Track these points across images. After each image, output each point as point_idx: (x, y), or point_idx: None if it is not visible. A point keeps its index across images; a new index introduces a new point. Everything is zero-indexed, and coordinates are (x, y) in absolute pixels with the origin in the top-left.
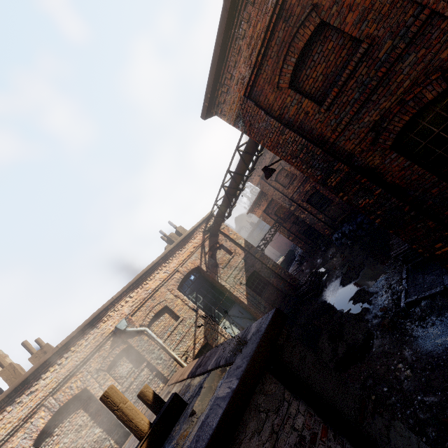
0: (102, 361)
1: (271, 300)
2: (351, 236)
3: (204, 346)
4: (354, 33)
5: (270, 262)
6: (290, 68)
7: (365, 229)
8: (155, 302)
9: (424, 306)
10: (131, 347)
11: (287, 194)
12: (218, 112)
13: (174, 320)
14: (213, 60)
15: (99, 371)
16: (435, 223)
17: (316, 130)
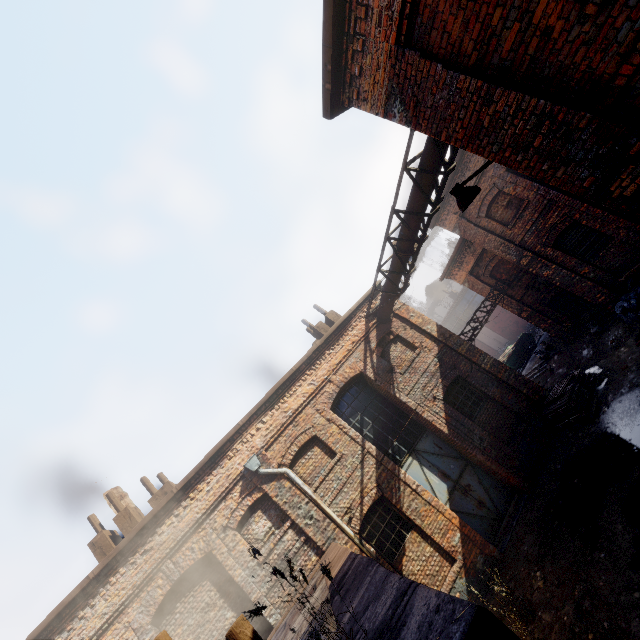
0: (230, 515)
1: (493, 426)
2: None
3: (378, 500)
4: None
5: (486, 361)
6: None
7: None
8: (299, 429)
9: None
10: (268, 496)
11: (511, 238)
12: (353, 97)
13: (329, 457)
14: None
15: (227, 529)
16: None
17: (575, 69)
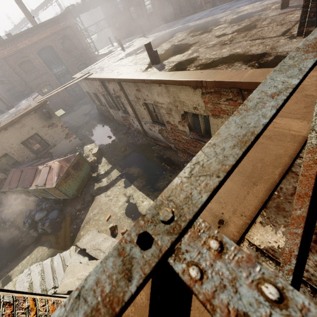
0: None
1: None
2: None
3: None
4: (36, 66)
5: None
6: (20, 62)
7: None
8: None
9: None
10: None
11: None
12: None
13: None
14: None
15: None
16: None
17: (24, 78)
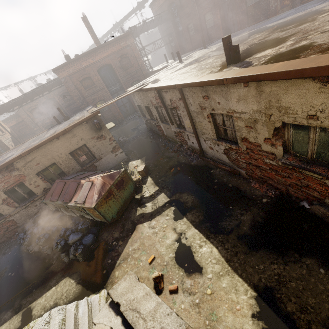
0: None
1: None
2: None
3: None
4: (94, 82)
5: None
6: (82, 79)
7: None
8: None
9: None
10: None
11: (35, 121)
12: (57, 72)
13: None
14: (65, 63)
15: None
16: None
17: (83, 94)
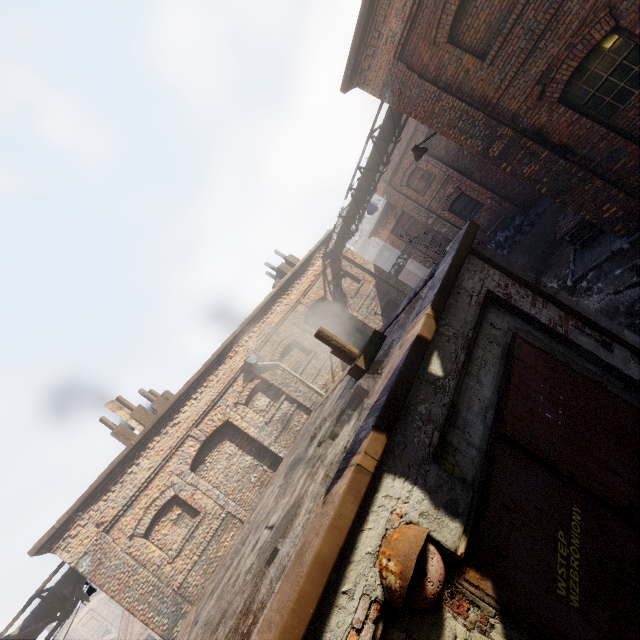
0: (238, 395)
1: None
2: (508, 245)
3: None
4: None
5: (408, 289)
6: (449, 19)
7: (525, 233)
8: (281, 336)
9: (591, 278)
10: (264, 383)
11: (423, 203)
12: (361, 82)
13: (306, 355)
14: (361, 16)
15: (237, 405)
16: (602, 182)
17: (477, 91)
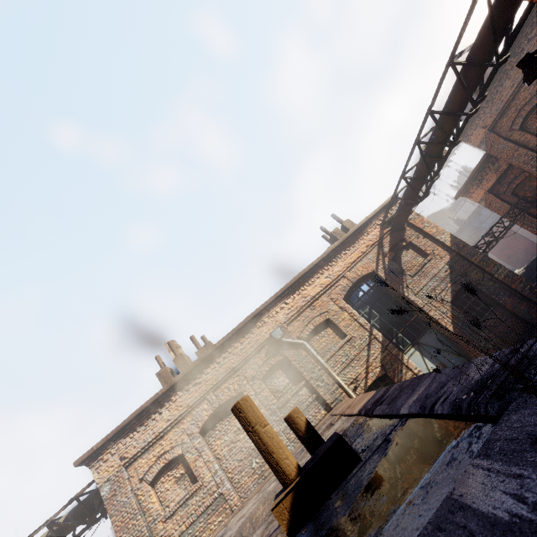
0: (257, 369)
1: (501, 331)
2: None
3: (381, 378)
4: None
5: (500, 271)
6: None
7: None
8: (315, 312)
9: None
10: (287, 360)
11: None
12: None
13: (339, 337)
14: None
15: (255, 379)
16: None
17: None
